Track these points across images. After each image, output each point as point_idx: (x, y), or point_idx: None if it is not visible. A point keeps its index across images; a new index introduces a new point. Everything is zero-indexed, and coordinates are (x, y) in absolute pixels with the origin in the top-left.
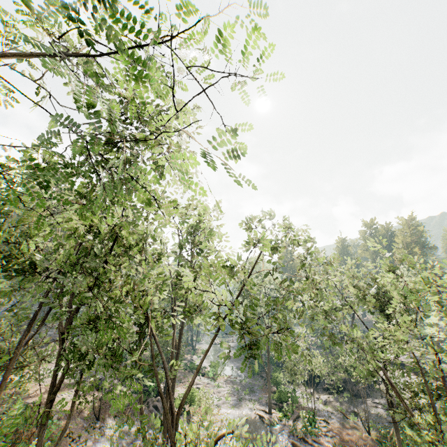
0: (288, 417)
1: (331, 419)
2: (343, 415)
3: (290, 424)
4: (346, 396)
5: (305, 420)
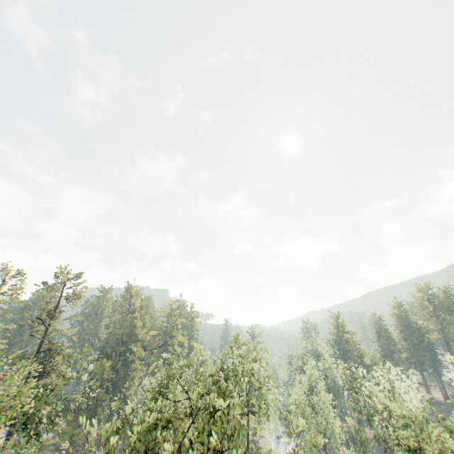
0: None
1: None
2: None
3: None
4: None
5: None
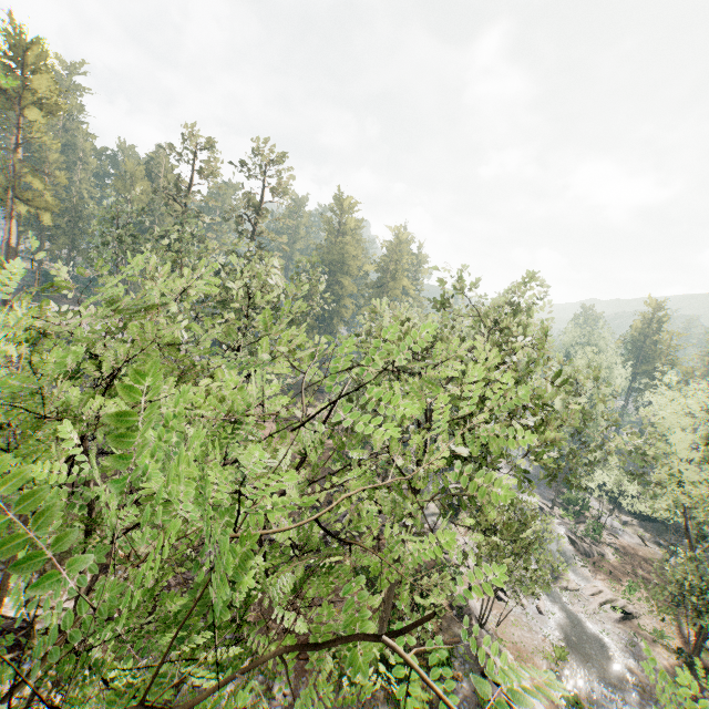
0: (571, 518)
1: (623, 538)
2: (640, 540)
3: (571, 524)
4: (657, 527)
5: (589, 527)
